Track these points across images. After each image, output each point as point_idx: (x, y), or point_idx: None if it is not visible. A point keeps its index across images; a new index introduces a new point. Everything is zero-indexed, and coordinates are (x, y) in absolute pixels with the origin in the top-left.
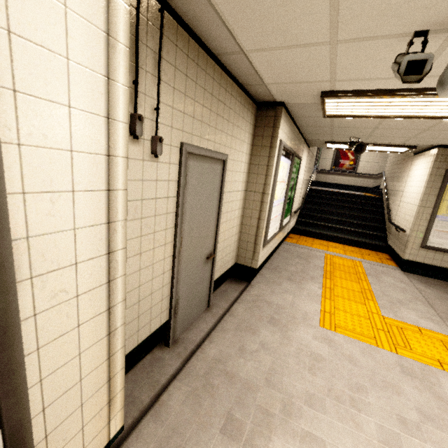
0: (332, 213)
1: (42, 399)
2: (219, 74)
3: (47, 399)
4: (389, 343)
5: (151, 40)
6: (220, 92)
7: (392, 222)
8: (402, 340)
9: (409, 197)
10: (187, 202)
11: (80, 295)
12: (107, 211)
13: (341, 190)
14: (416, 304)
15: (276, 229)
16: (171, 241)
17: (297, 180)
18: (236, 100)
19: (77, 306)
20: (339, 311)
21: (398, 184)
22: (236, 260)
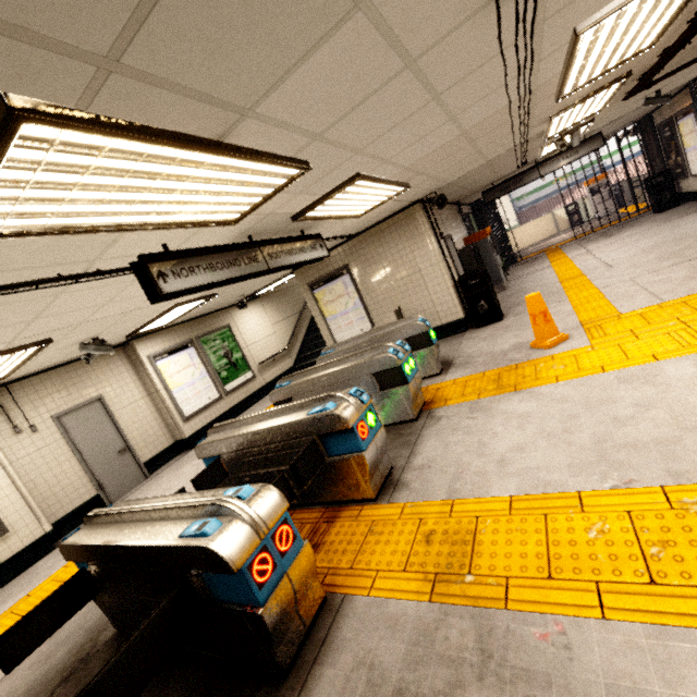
0: None
1: (4, 515)
2: (63, 369)
3: (6, 515)
4: None
5: (9, 399)
6: (70, 375)
7: None
8: None
9: None
10: (75, 435)
11: (3, 488)
12: (1, 466)
13: None
14: None
15: (209, 399)
16: (73, 457)
17: (247, 338)
18: (91, 364)
19: (4, 491)
20: None
21: None
22: (175, 438)
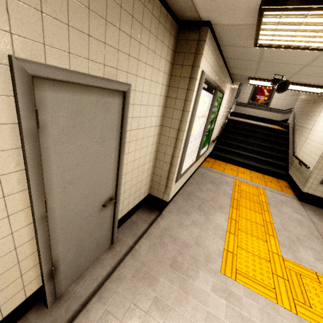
0: (245, 142)
1: None
2: None
3: None
4: (289, 297)
5: None
6: None
7: (296, 156)
8: (302, 292)
9: (317, 135)
10: (53, 152)
11: None
12: None
13: (253, 120)
14: (313, 241)
15: (192, 160)
16: (23, 207)
17: (218, 113)
18: (144, 7)
19: None
20: (241, 250)
21: (307, 122)
22: (150, 191)
